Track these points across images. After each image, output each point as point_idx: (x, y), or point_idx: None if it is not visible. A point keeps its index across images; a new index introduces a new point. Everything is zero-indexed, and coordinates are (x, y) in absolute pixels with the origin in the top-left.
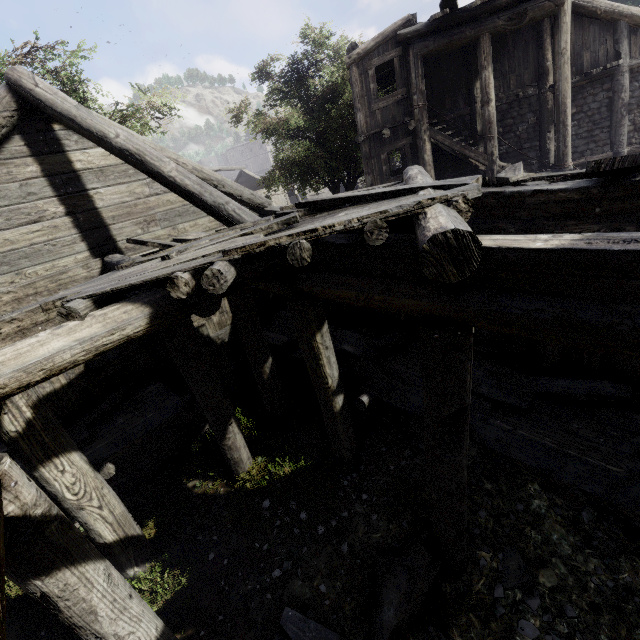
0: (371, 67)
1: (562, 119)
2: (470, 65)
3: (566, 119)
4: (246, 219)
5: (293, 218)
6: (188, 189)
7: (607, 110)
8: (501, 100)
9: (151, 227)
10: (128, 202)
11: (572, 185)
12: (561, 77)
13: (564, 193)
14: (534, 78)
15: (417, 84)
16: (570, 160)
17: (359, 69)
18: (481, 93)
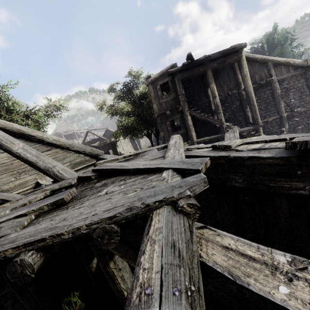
0: (158, 85)
1: (252, 103)
2: (204, 82)
3: (254, 103)
4: (66, 176)
5: (60, 200)
6: (28, 159)
7: (272, 98)
8: (221, 95)
9: (22, 175)
10: (6, 163)
11: (275, 154)
12: (247, 85)
13: (271, 159)
14: (235, 86)
15: (180, 91)
16: (260, 121)
17: (152, 86)
18: (211, 93)
